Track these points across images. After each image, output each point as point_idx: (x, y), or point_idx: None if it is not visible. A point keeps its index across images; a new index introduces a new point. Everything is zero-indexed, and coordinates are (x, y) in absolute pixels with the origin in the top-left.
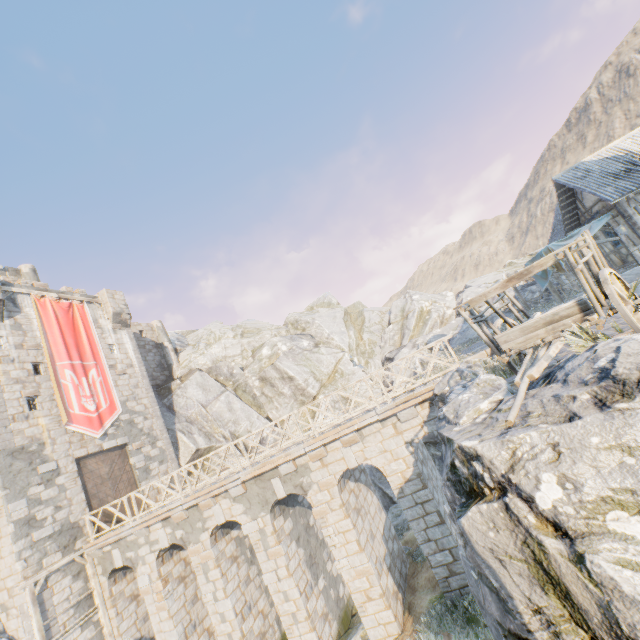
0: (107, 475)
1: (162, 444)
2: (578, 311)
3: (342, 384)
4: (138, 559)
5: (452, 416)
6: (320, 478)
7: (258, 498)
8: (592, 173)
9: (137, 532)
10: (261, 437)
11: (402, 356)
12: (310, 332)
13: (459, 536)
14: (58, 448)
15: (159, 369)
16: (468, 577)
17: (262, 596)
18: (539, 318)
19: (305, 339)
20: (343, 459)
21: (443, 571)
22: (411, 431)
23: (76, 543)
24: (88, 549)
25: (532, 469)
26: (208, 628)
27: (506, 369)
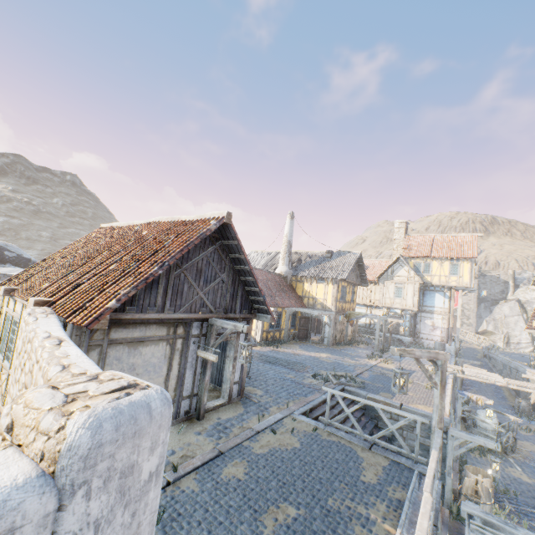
0: None
1: (471, 321)
2: None
3: None
4: None
5: None
6: None
7: None
8: None
9: None
10: (518, 341)
11: None
12: None
13: None
14: None
15: (500, 293)
16: None
17: None
18: None
19: None
20: None
21: None
22: None
23: None
24: None
25: None
26: None
27: None
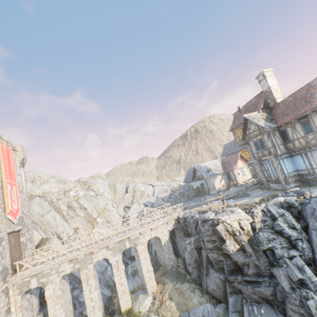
0: (14, 245)
1: (30, 232)
2: (222, 204)
3: (107, 214)
4: (48, 281)
5: (207, 217)
6: (142, 241)
7: (118, 248)
8: (201, 168)
9: (54, 267)
10: (69, 235)
11: (134, 206)
12: (93, 188)
13: (189, 247)
14: (3, 226)
15: None
16: (187, 258)
17: (99, 294)
18: (217, 204)
19: (91, 191)
20: (150, 235)
21: (171, 267)
22: (169, 227)
23: (7, 278)
24: (15, 280)
25: (226, 219)
26: (68, 315)
27: (203, 212)
